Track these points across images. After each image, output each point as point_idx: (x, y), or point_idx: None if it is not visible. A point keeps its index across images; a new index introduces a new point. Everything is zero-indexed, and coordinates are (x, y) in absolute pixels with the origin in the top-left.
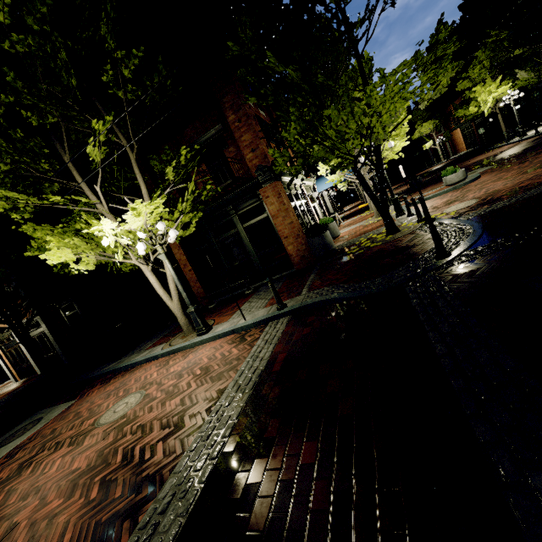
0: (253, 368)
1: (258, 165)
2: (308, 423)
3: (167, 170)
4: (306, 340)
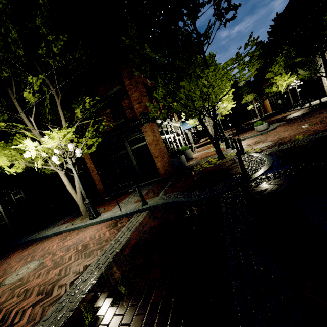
0: (112, 250)
1: (141, 112)
2: (129, 306)
3: (76, 111)
4: (151, 231)
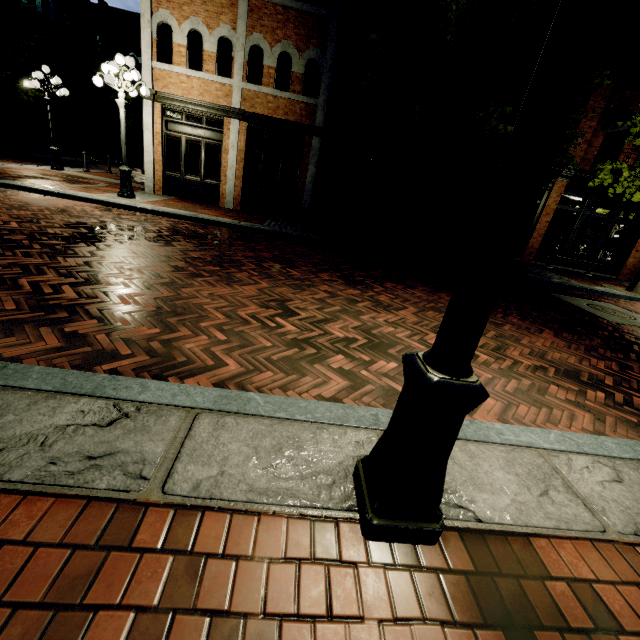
0: None
1: None
2: None
3: None
4: None
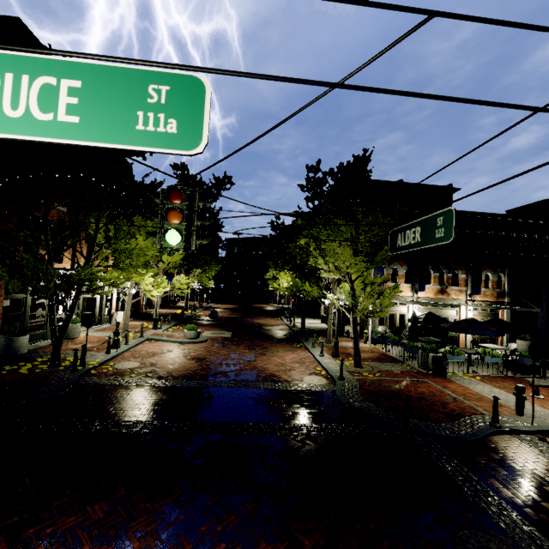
0: None
1: None
2: None
3: None
4: None
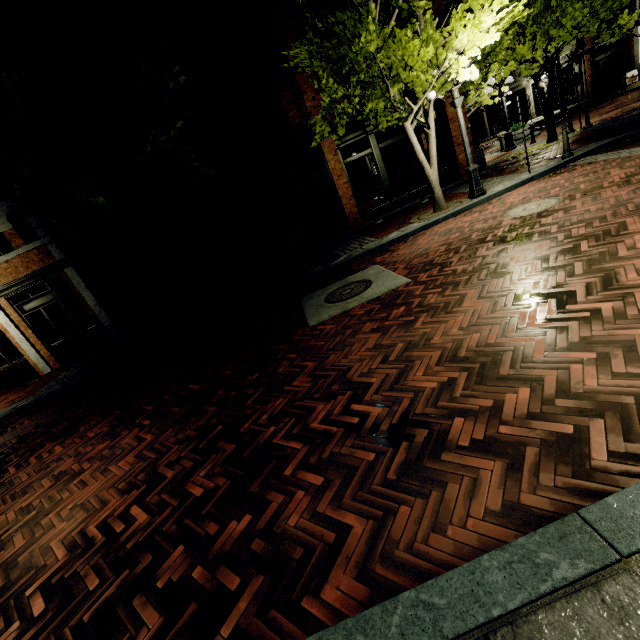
0: None
1: None
2: None
3: None
4: None
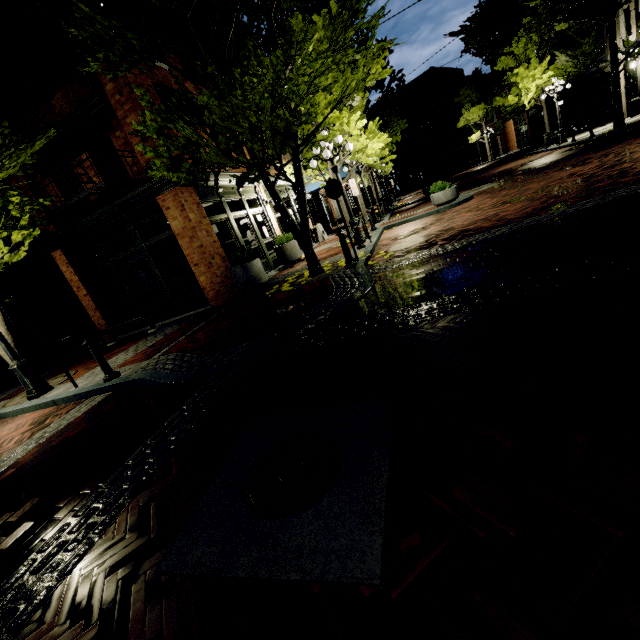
0: None
1: (147, 163)
2: None
3: None
4: (53, 450)
